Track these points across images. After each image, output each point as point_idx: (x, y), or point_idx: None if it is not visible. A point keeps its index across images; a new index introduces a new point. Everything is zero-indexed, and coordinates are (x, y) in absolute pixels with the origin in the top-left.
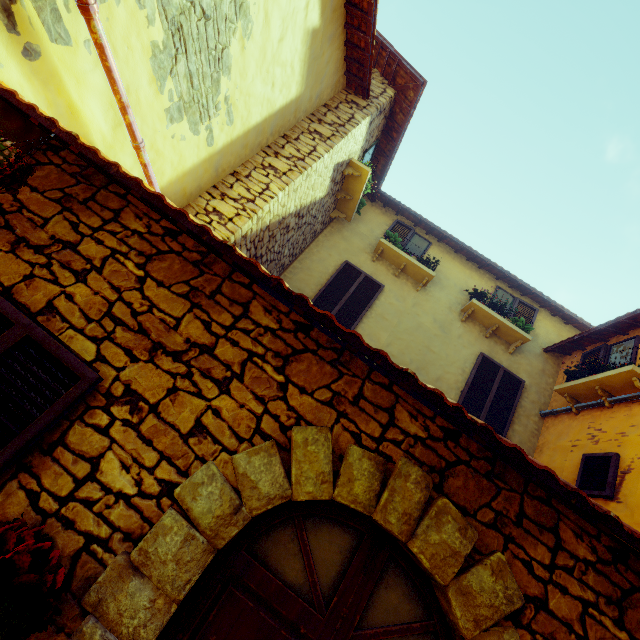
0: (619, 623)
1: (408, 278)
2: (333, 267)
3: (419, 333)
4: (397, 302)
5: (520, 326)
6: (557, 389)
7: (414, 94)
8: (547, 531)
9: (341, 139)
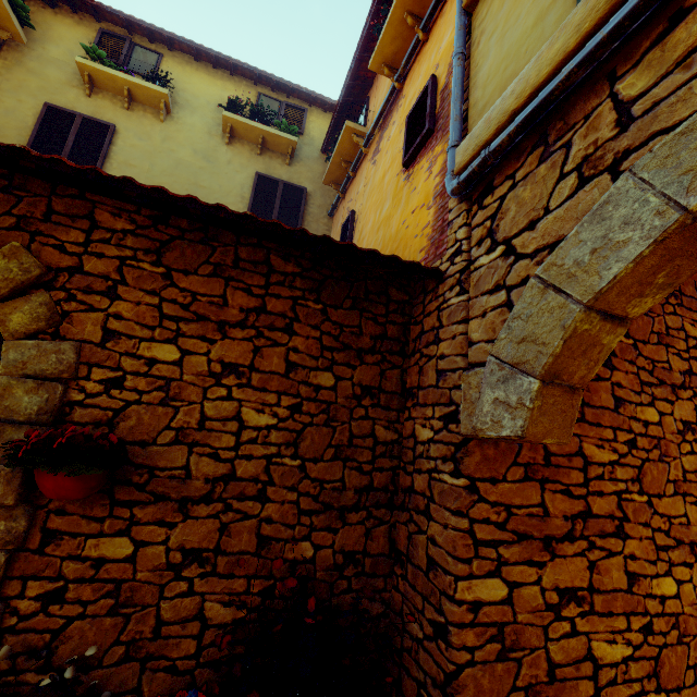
0: (158, 264)
1: (145, 108)
2: (32, 117)
3: (181, 171)
4: (141, 142)
5: (284, 130)
6: (323, 181)
7: None
8: (81, 219)
9: None
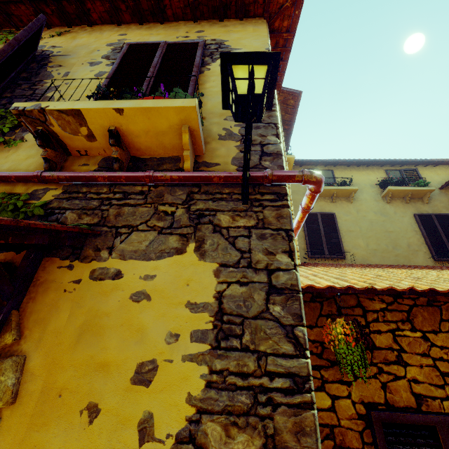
0: None
1: (340, 199)
2: None
3: (375, 226)
4: (348, 217)
5: (422, 185)
6: None
7: (294, 101)
8: None
9: (285, 153)
